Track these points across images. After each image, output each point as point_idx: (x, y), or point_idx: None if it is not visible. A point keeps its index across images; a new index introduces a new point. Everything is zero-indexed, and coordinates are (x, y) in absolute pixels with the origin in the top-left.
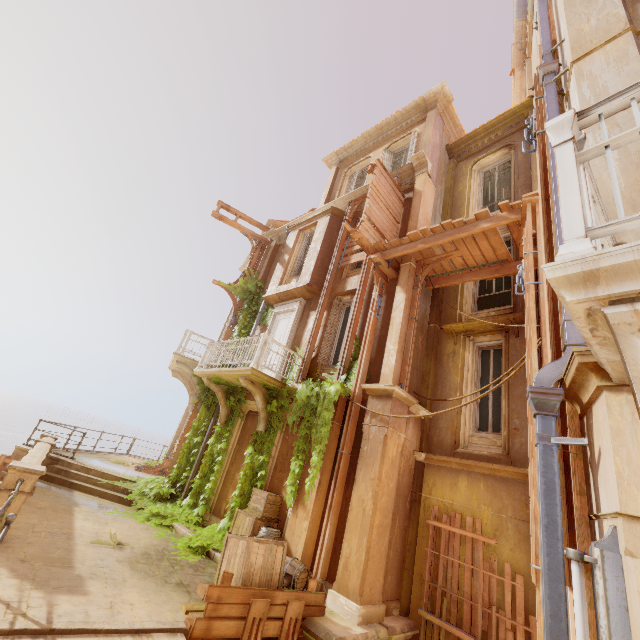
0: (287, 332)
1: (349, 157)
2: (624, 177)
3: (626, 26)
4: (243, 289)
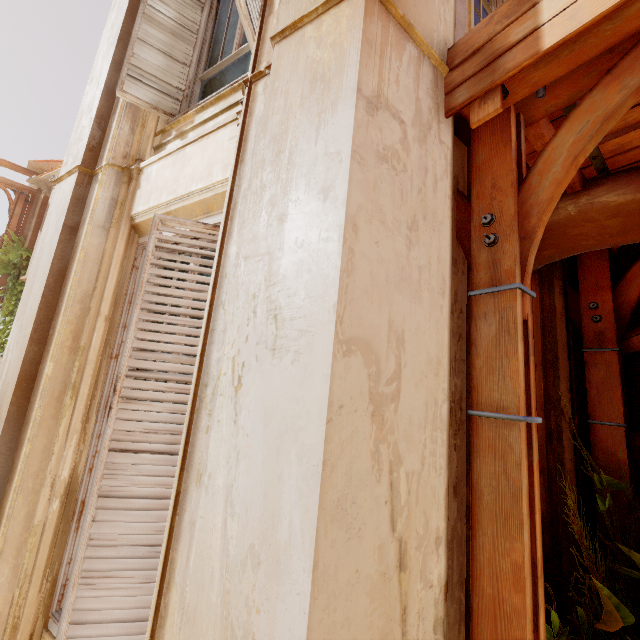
0: None
1: None
2: None
3: (81, 159)
4: (2, 262)
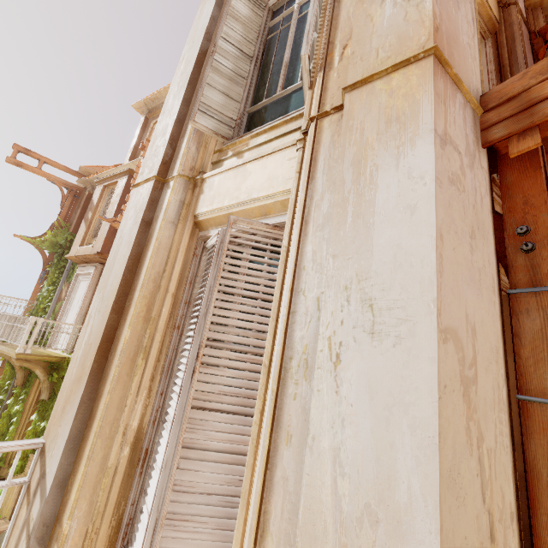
0: (83, 297)
1: (156, 108)
2: (77, 368)
3: (157, 170)
4: (52, 243)
